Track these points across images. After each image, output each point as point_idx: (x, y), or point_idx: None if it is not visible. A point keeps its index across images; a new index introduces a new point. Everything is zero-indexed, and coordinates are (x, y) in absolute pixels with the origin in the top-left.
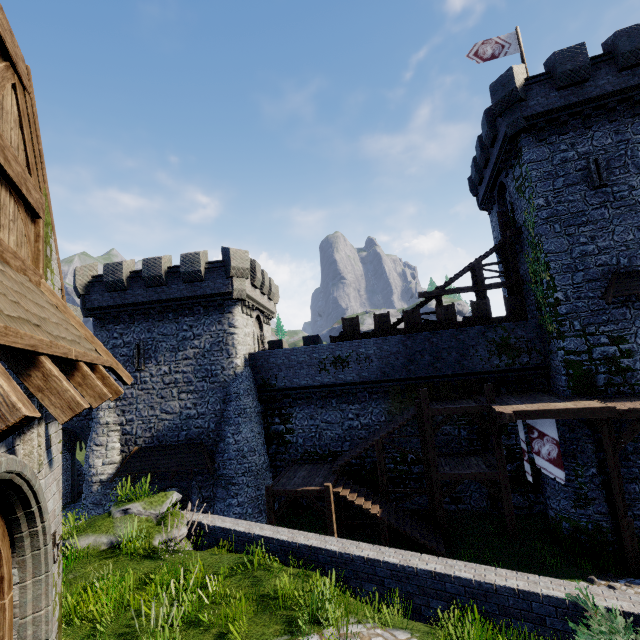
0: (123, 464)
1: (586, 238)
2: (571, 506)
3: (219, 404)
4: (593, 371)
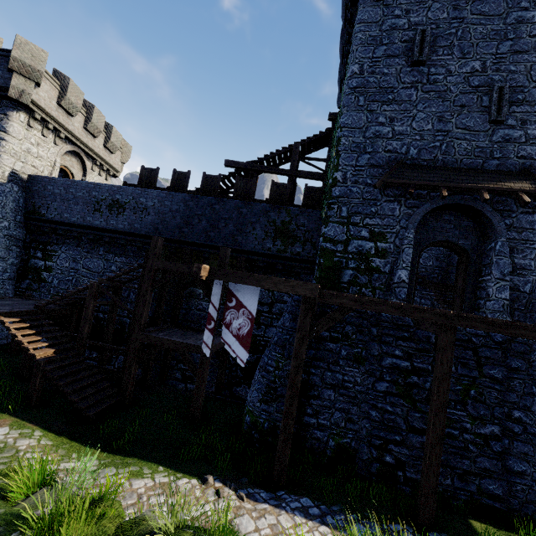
0: None
1: (385, 118)
2: (258, 399)
3: None
4: (343, 265)
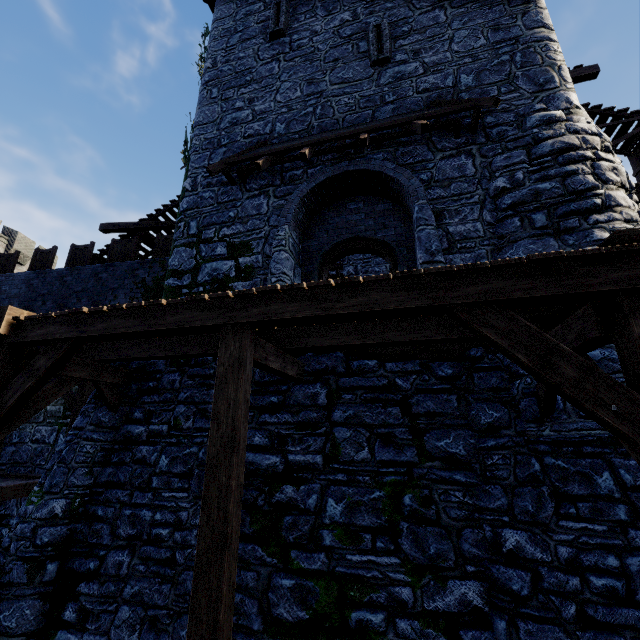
0: None
1: (244, 101)
2: None
3: None
4: None
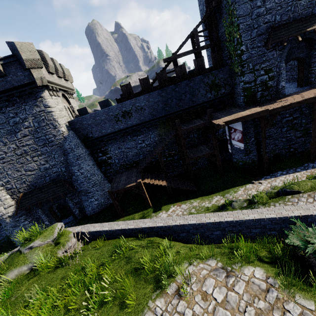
0: (18, 205)
1: (260, 2)
2: (243, 156)
3: (62, 157)
4: (256, 91)
